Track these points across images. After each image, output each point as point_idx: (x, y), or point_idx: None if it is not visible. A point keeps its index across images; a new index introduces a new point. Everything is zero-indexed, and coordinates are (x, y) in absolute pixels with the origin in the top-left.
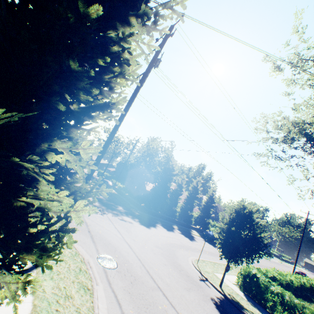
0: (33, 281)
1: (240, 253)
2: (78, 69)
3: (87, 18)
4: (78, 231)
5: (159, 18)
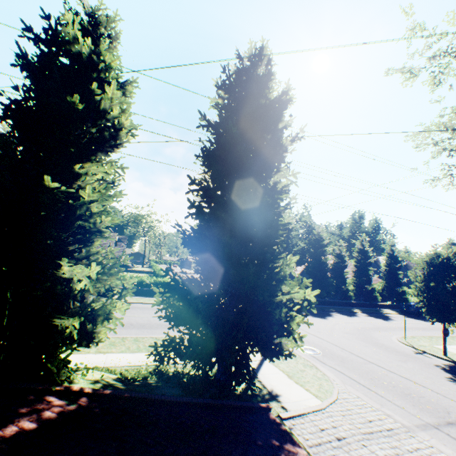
0: (303, 336)
1: (454, 310)
2: (276, 220)
3: (279, 198)
4: None
5: (288, 147)
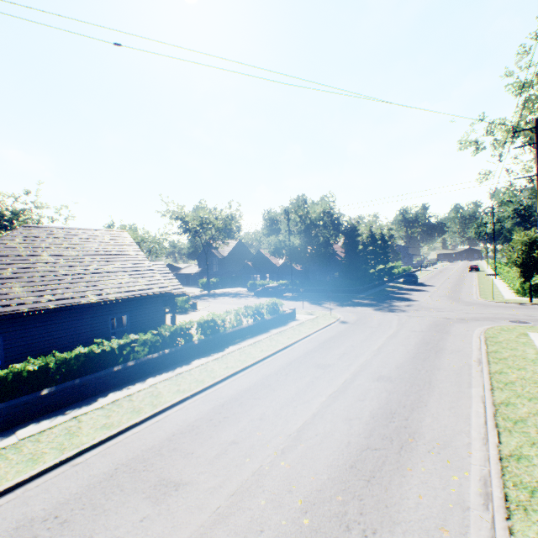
0: None
1: None
2: None
3: None
4: (470, 322)
5: None
